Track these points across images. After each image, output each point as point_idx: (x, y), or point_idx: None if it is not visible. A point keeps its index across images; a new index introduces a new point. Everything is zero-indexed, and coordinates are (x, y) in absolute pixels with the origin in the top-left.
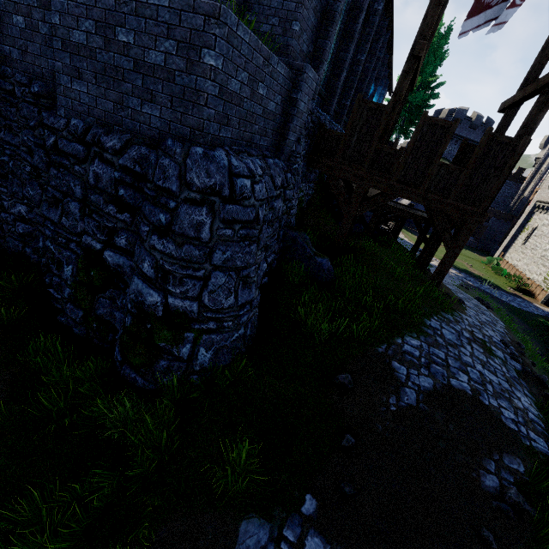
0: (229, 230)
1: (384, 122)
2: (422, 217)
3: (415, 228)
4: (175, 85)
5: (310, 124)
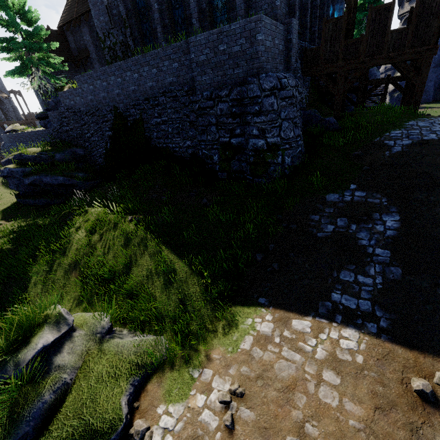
0: (284, 102)
1: (345, 26)
2: (397, 77)
3: None
4: (247, 55)
5: (298, 51)
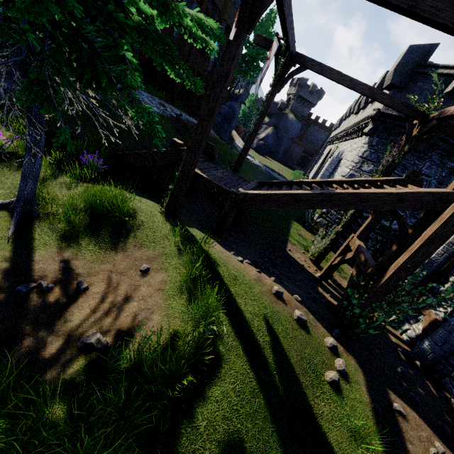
0: None
1: None
2: None
3: (265, 154)
4: None
5: None
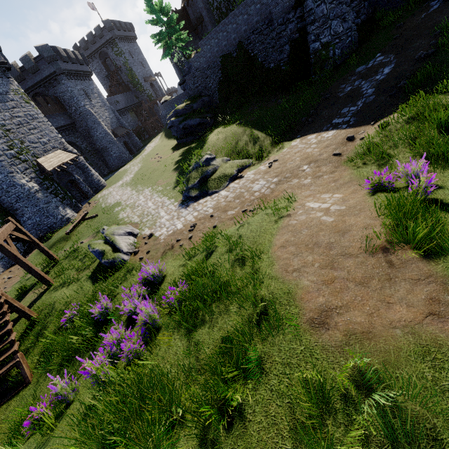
0: (332, 5)
1: None
2: None
3: None
4: None
5: None
